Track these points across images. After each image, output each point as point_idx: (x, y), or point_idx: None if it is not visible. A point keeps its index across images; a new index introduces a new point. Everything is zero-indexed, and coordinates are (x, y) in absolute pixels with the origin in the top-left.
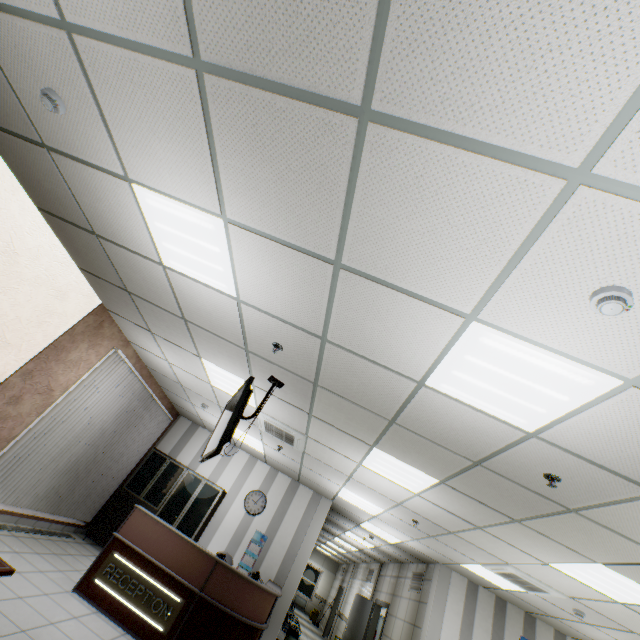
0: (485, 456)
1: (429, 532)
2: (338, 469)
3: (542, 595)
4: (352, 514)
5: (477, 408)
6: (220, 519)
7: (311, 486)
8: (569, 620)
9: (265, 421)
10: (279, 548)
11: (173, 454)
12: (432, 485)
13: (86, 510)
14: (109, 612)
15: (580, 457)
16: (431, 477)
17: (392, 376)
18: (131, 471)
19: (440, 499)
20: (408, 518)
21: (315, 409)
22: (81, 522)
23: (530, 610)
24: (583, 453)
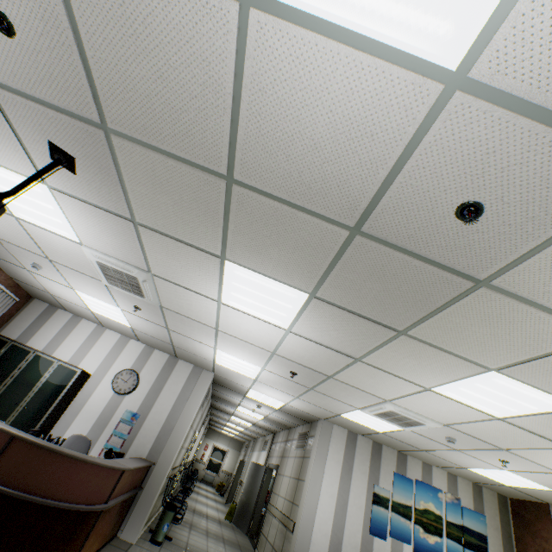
0: (368, 207)
1: (308, 384)
2: (202, 321)
3: (417, 430)
4: (236, 384)
5: (356, 39)
6: (82, 403)
7: (189, 359)
8: (438, 450)
9: (98, 262)
10: (153, 425)
11: (22, 339)
12: (303, 308)
13: None
14: None
15: (538, 120)
16: (300, 291)
17: (193, 2)
18: None
19: (314, 329)
20: (286, 371)
21: (134, 205)
22: None
23: (403, 448)
24: (551, 95)
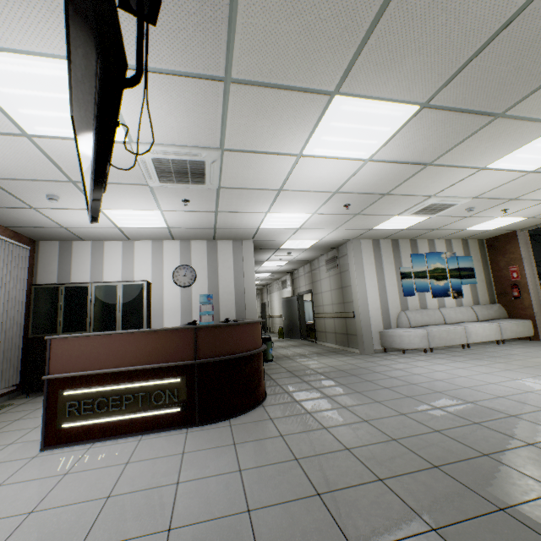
0: None
1: (357, 211)
2: (266, 187)
3: (442, 213)
4: (273, 242)
5: None
6: (160, 306)
7: (229, 236)
8: (450, 224)
9: (154, 160)
10: (227, 297)
11: (63, 282)
12: (401, 126)
13: (2, 378)
14: (107, 436)
15: None
16: (411, 106)
17: None
18: (26, 320)
19: (400, 147)
20: (339, 207)
21: (237, 53)
22: (8, 389)
23: (416, 236)
24: None
